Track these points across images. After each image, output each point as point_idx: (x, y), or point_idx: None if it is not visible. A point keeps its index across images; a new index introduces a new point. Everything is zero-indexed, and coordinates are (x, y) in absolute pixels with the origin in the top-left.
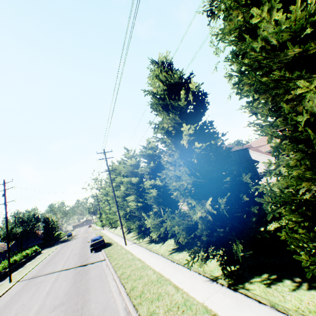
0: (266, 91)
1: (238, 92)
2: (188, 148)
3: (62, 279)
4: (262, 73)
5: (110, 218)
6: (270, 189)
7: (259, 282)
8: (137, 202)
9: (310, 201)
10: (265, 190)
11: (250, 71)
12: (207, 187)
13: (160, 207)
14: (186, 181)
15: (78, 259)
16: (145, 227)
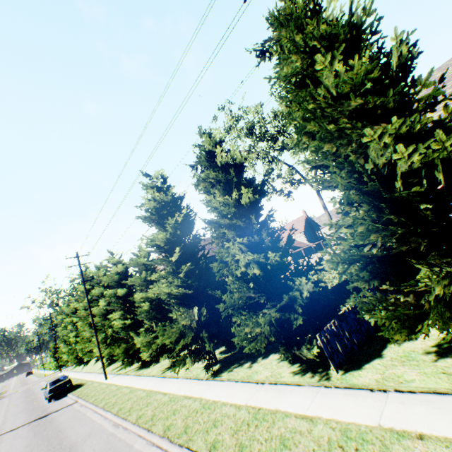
0: (217, 238)
1: (208, 230)
2: (180, 261)
3: (11, 439)
4: (216, 226)
5: (76, 351)
6: (229, 298)
7: (229, 370)
8: (123, 319)
9: (242, 304)
10: (227, 299)
11: (210, 224)
12: (195, 297)
13: (153, 322)
14: (176, 294)
15: (28, 415)
16: (135, 350)
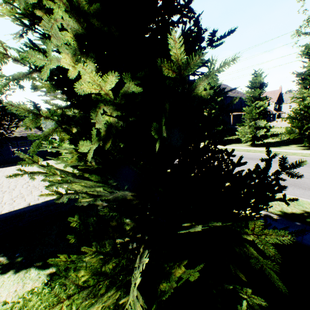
0: None
1: None
2: None
3: None
4: None
5: None
6: None
7: None
8: None
9: None
10: None
11: None
12: None
13: (257, 120)
14: None
15: None
16: None
